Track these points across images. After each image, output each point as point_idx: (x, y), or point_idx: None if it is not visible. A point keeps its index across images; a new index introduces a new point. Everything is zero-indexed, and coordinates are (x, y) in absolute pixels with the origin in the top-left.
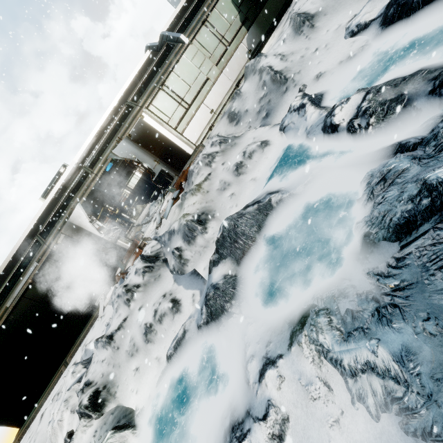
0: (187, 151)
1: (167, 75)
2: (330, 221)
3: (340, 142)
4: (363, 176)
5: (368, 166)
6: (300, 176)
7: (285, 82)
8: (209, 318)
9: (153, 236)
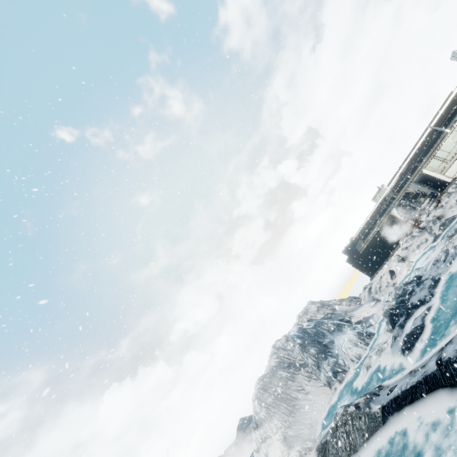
0: (447, 181)
1: (436, 152)
2: None
3: None
4: None
5: None
6: None
7: None
8: (433, 242)
9: (424, 220)
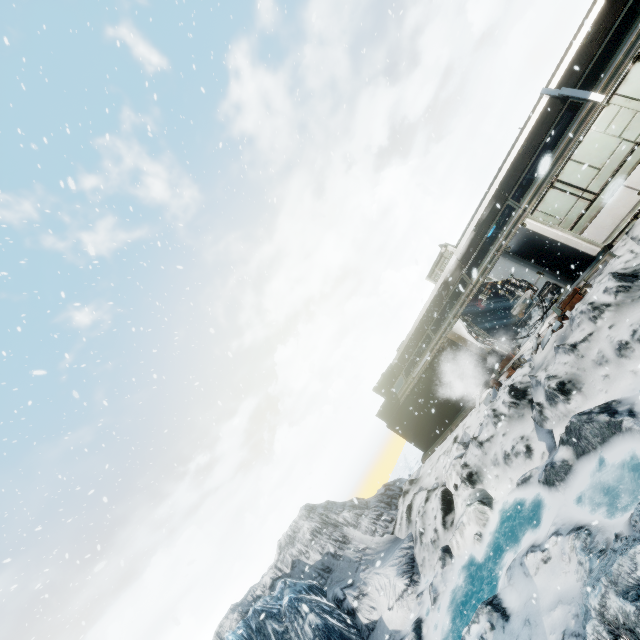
0: (589, 253)
1: (561, 167)
2: None
3: None
4: None
5: None
6: None
7: None
8: (544, 481)
9: (528, 357)
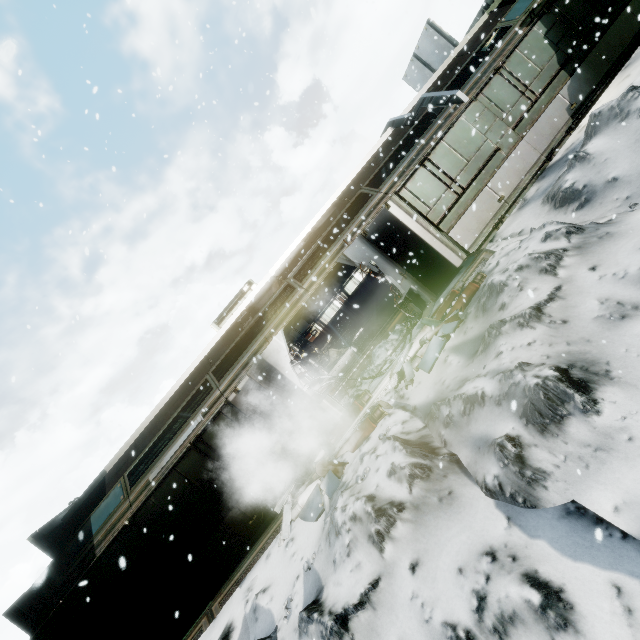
0: (452, 262)
1: (433, 146)
2: None
3: None
4: None
5: None
6: None
7: None
8: None
9: (392, 401)
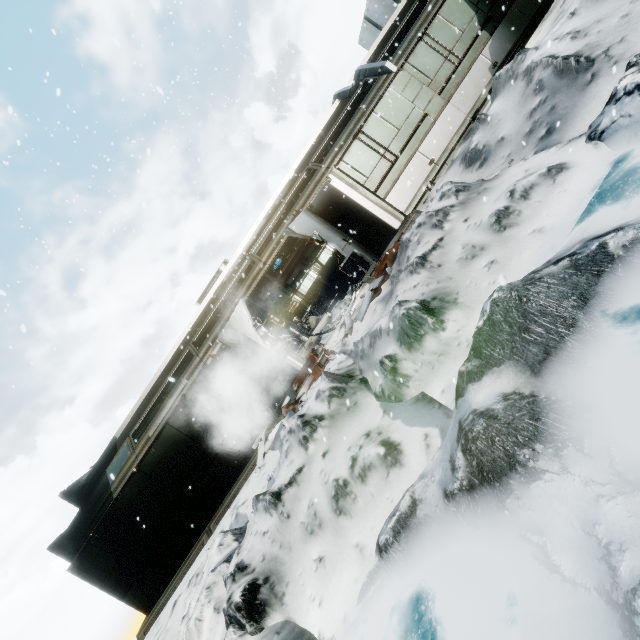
0: (392, 225)
1: (366, 119)
2: None
3: None
4: None
5: None
6: None
7: (589, 66)
8: (475, 479)
9: (339, 349)
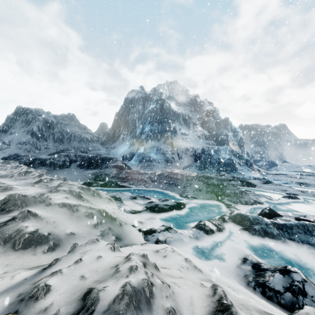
0: None
1: None
2: (268, 257)
3: (218, 237)
4: (247, 240)
5: (243, 237)
6: (232, 250)
7: (115, 219)
8: None
9: None
